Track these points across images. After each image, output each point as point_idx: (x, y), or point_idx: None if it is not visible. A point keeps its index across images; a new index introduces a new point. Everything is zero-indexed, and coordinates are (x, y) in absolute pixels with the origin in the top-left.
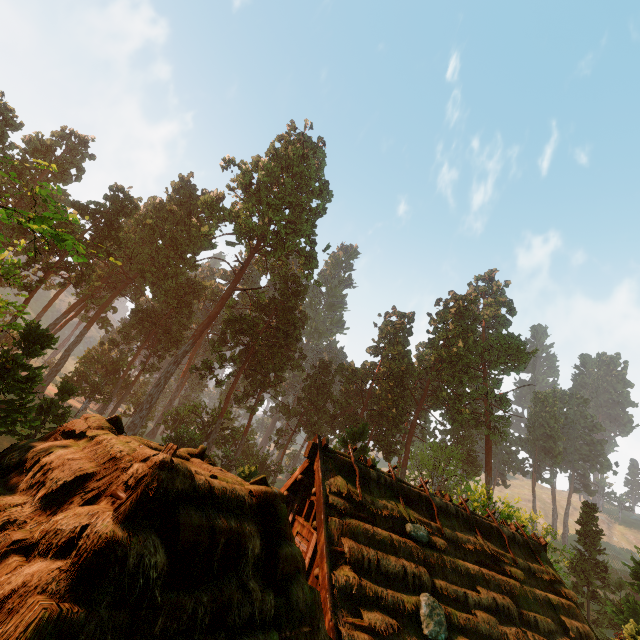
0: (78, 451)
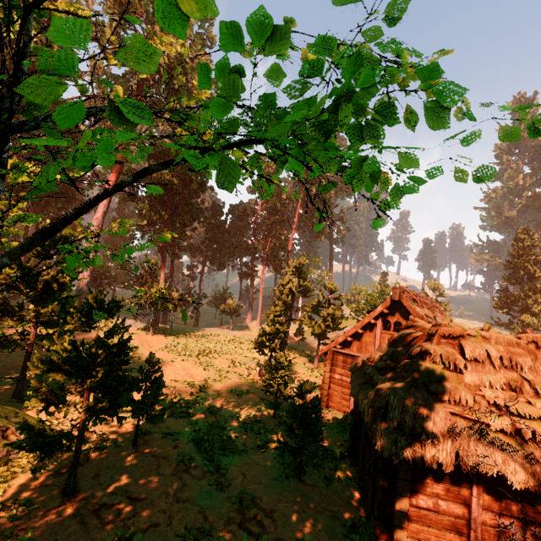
0: (492, 345)
